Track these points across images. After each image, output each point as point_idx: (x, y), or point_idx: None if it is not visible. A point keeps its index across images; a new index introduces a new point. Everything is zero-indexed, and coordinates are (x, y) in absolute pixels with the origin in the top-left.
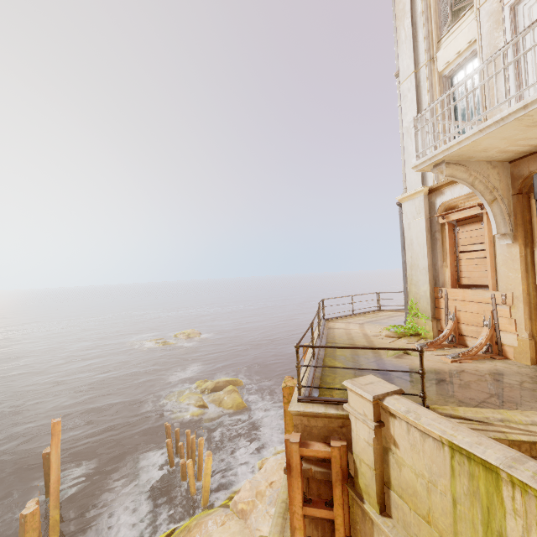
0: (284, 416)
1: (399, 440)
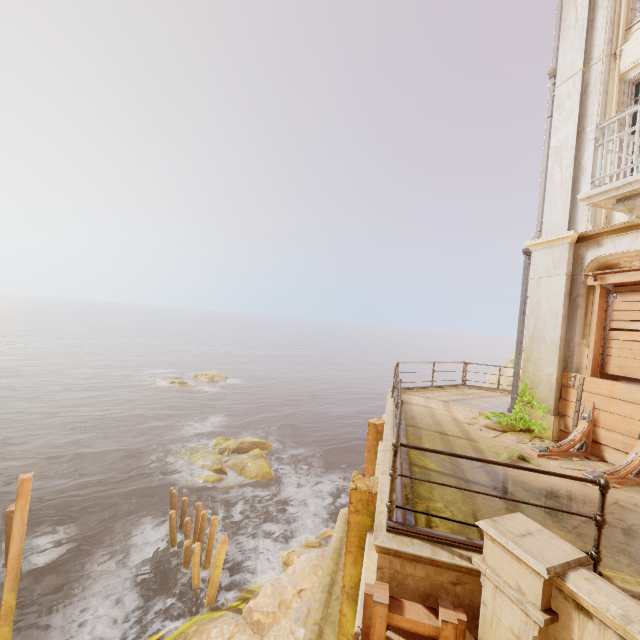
0: (347, 530)
1: None
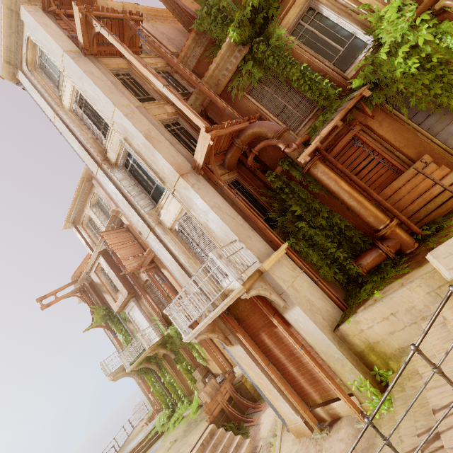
0: None
1: None
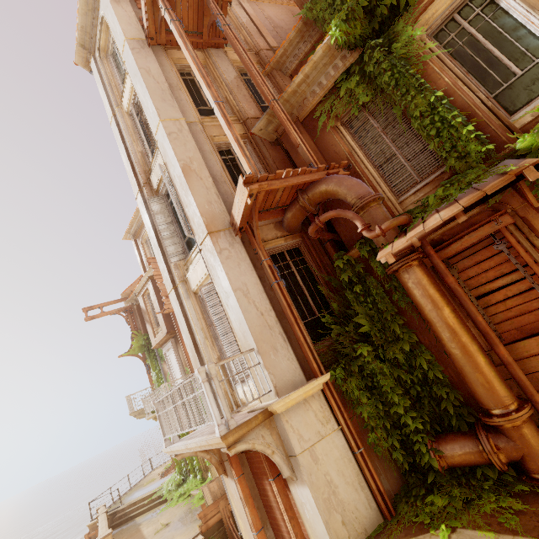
0: None
1: None
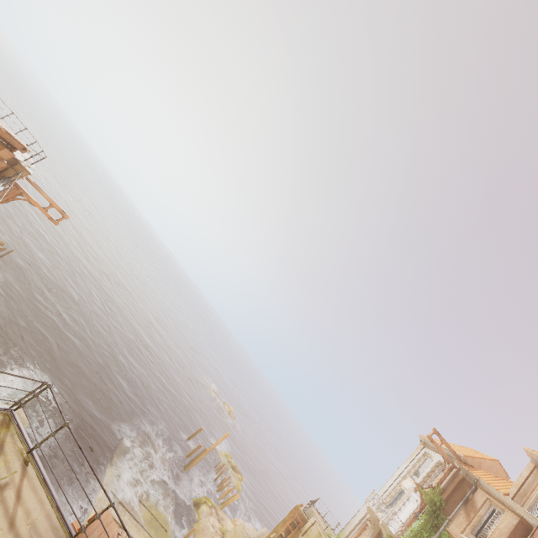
0: (291, 510)
1: (314, 528)
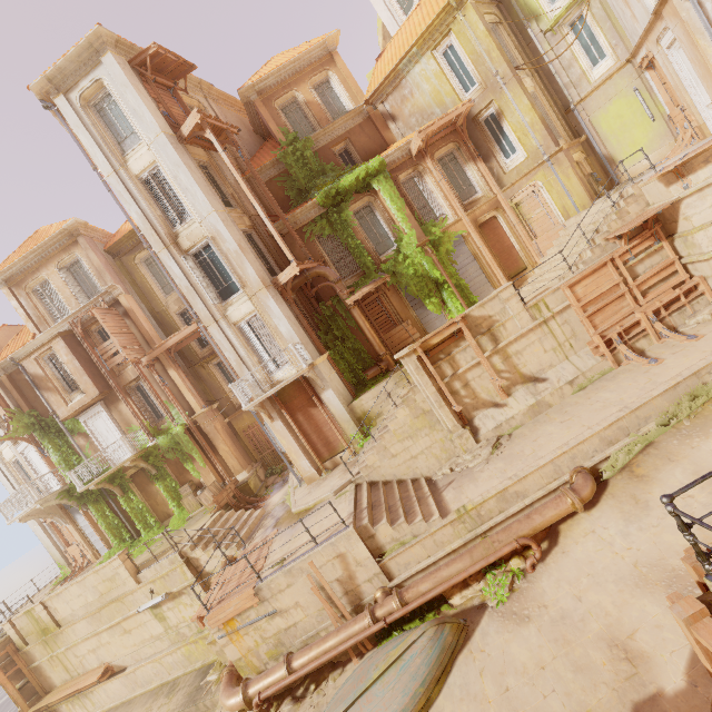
0: None
1: (20, 624)
